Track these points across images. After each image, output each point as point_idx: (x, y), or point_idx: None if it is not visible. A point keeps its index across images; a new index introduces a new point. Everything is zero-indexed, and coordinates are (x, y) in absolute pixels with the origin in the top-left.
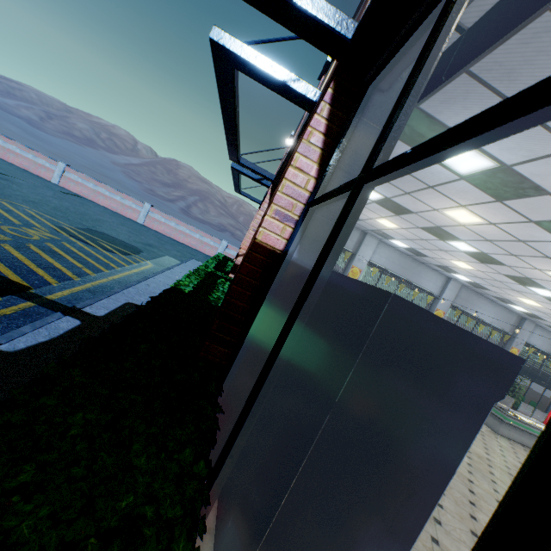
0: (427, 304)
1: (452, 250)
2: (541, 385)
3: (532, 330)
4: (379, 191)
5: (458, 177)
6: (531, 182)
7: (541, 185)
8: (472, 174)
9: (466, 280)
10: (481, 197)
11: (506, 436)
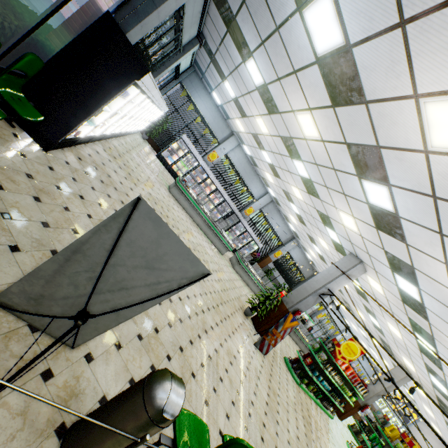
0: (248, 202)
1: (264, 160)
2: (284, 278)
3: (295, 247)
4: (233, 89)
5: (255, 88)
6: (274, 101)
7: (277, 105)
8: (259, 86)
9: (273, 195)
10: (264, 109)
11: (237, 271)
